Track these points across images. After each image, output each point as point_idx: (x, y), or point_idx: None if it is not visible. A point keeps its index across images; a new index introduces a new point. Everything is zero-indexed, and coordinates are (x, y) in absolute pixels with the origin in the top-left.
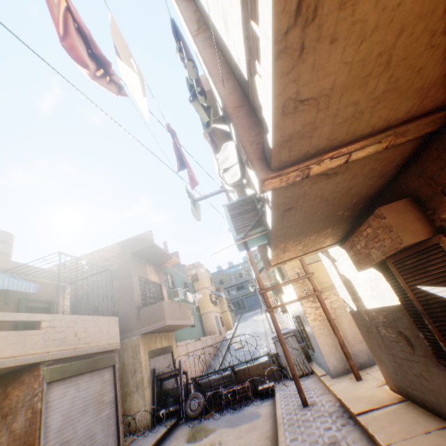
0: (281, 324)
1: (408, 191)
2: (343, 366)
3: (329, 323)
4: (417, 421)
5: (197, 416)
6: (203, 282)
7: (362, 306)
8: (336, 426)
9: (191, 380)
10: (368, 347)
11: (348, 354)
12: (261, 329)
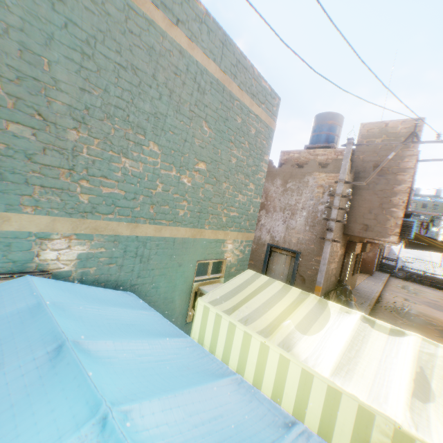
0: None
1: None
2: None
3: None
4: None
5: (399, 278)
6: None
7: None
8: None
9: (401, 267)
10: None
11: None
12: (426, 259)
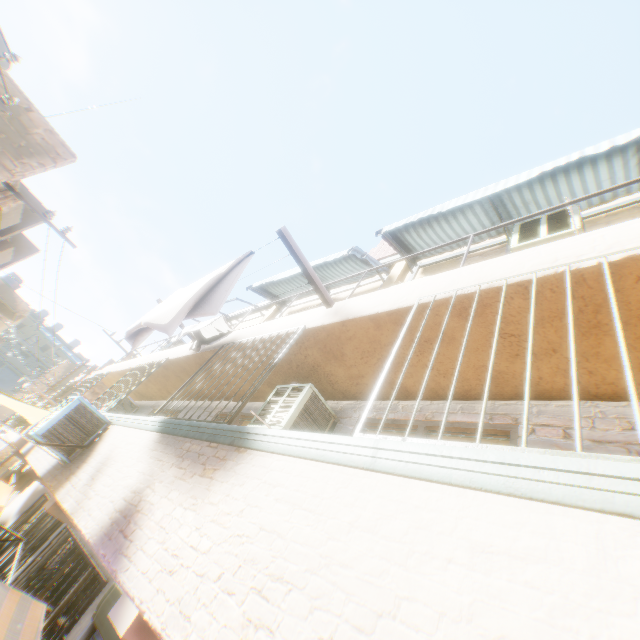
0: None
1: None
2: None
3: (1, 465)
4: None
5: None
6: (4, 326)
7: (14, 470)
8: None
9: None
10: None
11: None
12: None
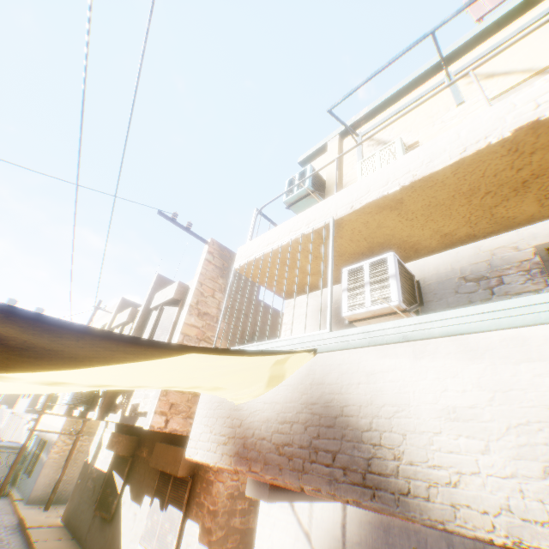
0: (8, 427)
1: (142, 434)
2: (44, 497)
3: (66, 461)
4: (61, 534)
5: None
6: None
7: (95, 462)
8: (8, 532)
9: None
10: (75, 488)
11: (57, 488)
12: None
